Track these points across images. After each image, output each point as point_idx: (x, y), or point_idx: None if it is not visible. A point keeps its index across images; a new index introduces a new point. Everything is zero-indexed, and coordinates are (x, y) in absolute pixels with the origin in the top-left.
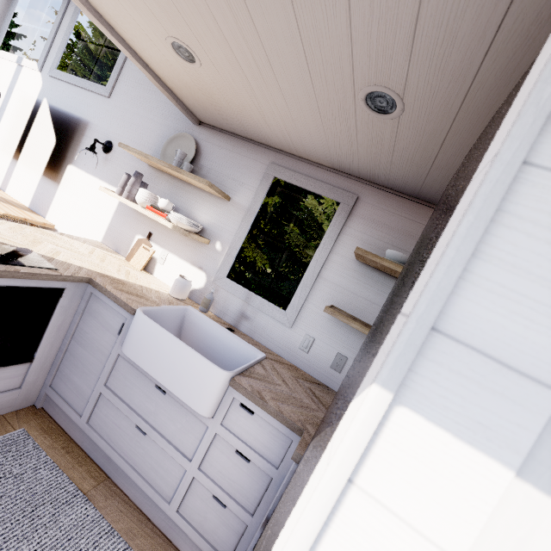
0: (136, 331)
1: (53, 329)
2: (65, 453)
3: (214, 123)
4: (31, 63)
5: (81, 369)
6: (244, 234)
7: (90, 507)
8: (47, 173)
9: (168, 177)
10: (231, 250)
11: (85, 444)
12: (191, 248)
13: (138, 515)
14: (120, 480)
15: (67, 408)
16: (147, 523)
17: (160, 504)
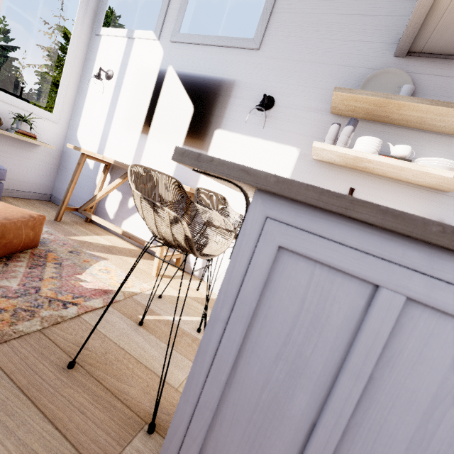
0: None
1: None
2: None
3: (443, 47)
4: (145, 33)
5: None
6: None
7: None
8: (189, 142)
9: (366, 123)
10: None
11: None
12: (420, 199)
13: None
14: None
15: None
16: None
17: None
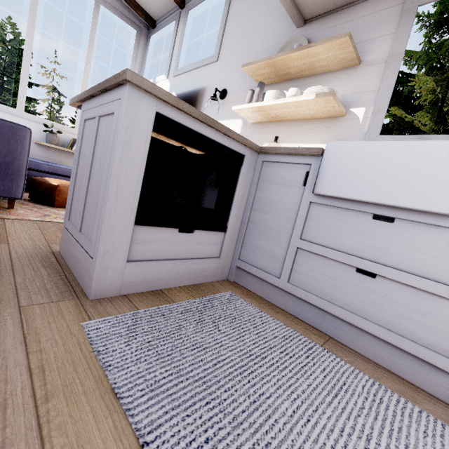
0: (334, 162)
1: (237, 199)
2: (274, 312)
3: (324, 7)
4: (161, 77)
5: (267, 234)
6: (391, 83)
7: (337, 358)
8: None
9: (282, 84)
10: (377, 106)
11: (289, 306)
12: (324, 129)
13: (395, 378)
14: (349, 339)
15: (262, 273)
16: (416, 389)
17: (434, 360)
